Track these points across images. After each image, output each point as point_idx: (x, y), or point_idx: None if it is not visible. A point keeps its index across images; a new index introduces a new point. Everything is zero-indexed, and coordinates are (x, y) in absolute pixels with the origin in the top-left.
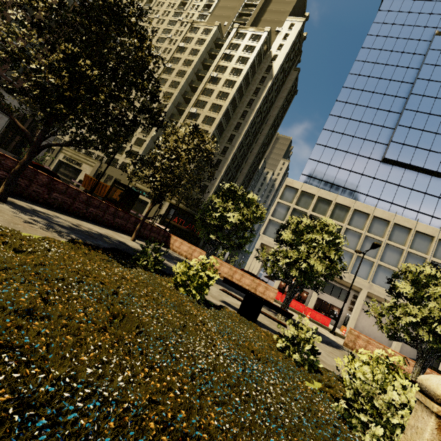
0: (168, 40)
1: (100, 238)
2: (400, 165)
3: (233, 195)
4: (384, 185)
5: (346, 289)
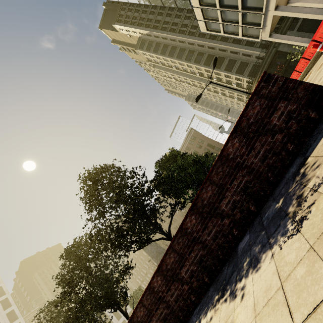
0: None
1: None
2: None
3: None
4: None
5: None
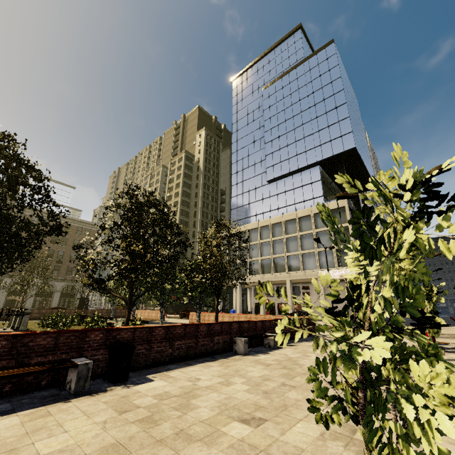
0: None
1: None
2: (279, 179)
3: None
4: (277, 198)
5: (296, 285)
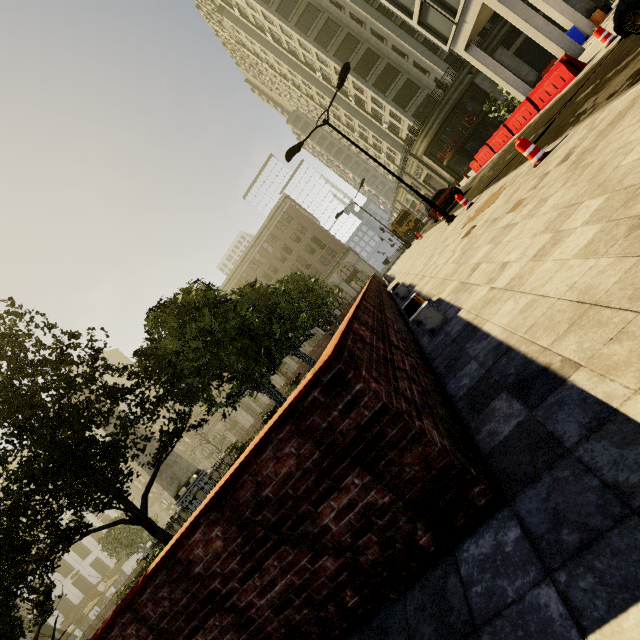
0: None
1: None
2: None
3: None
4: None
5: None
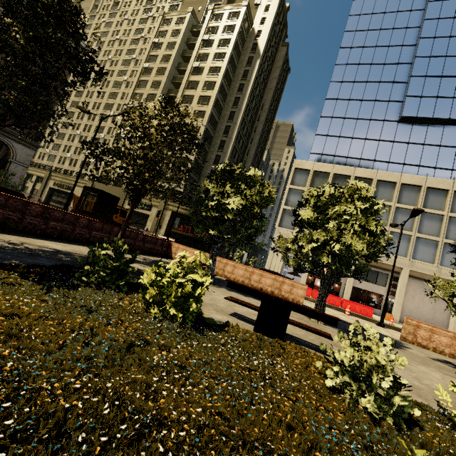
0: (142, 41)
1: (51, 255)
2: (421, 121)
3: (229, 175)
4: (406, 148)
5: (383, 272)
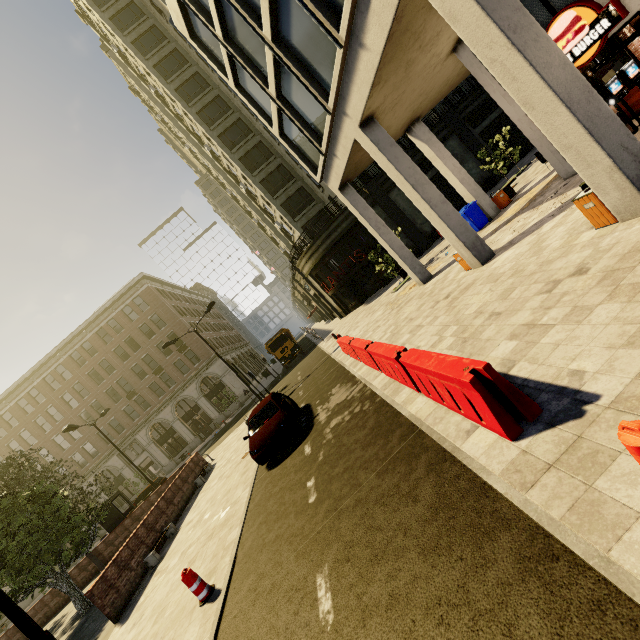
0: None
1: None
2: None
3: None
4: None
5: None
